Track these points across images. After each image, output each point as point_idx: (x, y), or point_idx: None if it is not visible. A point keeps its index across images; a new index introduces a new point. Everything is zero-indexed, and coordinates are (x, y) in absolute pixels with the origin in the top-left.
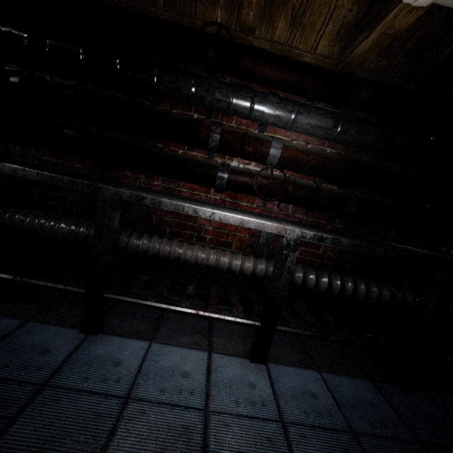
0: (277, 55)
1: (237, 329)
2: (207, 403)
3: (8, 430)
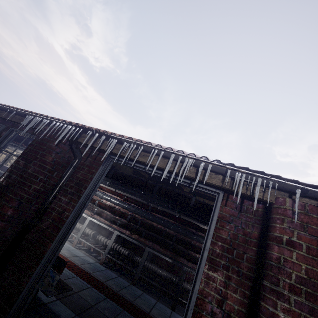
0: None
1: None
2: None
3: None
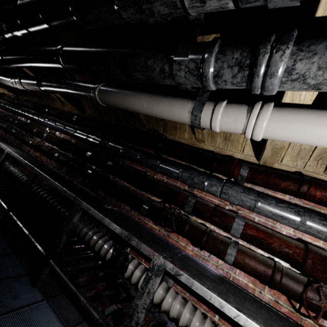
0: (60, 110)
1: None
2: None
3: None
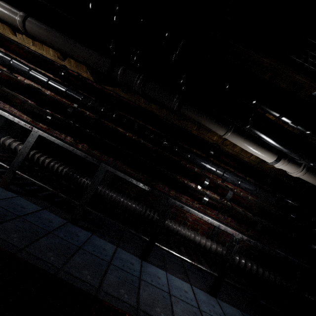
0: (236, 158)
1: (198, 277)
2: (198, 306)
3: (140, 291)
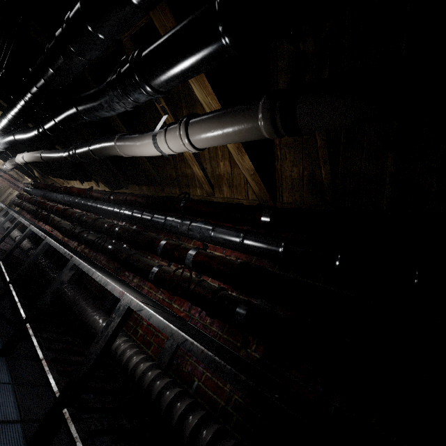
0: (213, 201)
1: None
2: None
3: None
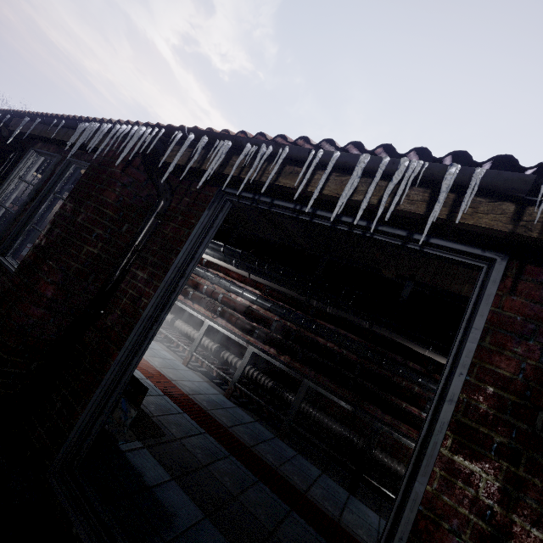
0: None
1: None
2: None
3: (343, 512)
